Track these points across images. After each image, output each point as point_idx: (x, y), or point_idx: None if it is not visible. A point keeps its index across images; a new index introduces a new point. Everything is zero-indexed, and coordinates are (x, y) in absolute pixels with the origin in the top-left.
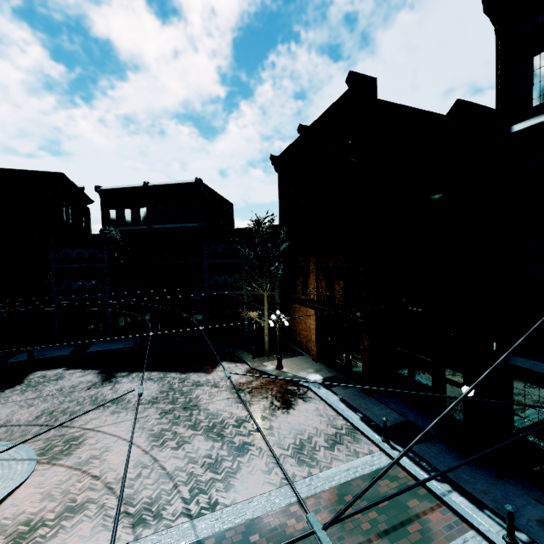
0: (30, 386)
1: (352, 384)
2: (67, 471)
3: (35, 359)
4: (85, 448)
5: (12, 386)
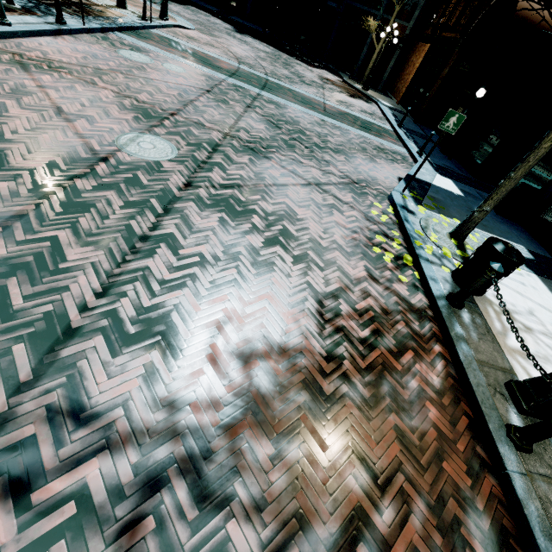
0: (189, 9)
1: (410, 118)
2: (210, 39)
3: (191, 1)
4: (220, 40)
5: (178, 3)
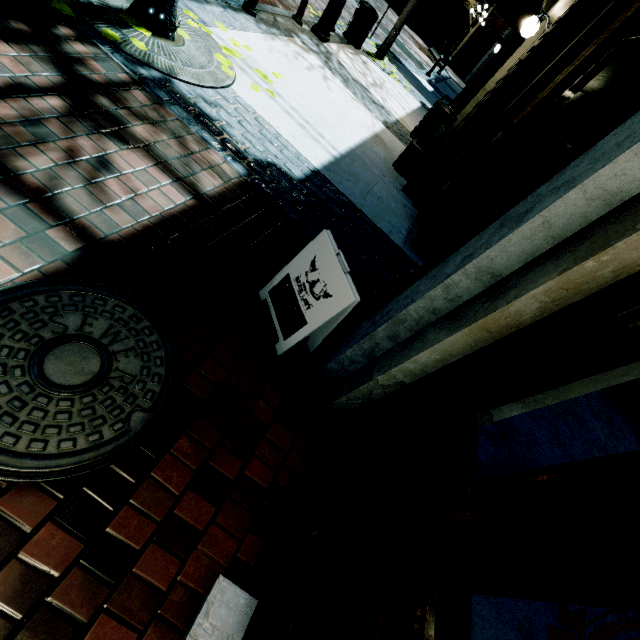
0: None
1: None
2: None
3: None
4: None
5: None
